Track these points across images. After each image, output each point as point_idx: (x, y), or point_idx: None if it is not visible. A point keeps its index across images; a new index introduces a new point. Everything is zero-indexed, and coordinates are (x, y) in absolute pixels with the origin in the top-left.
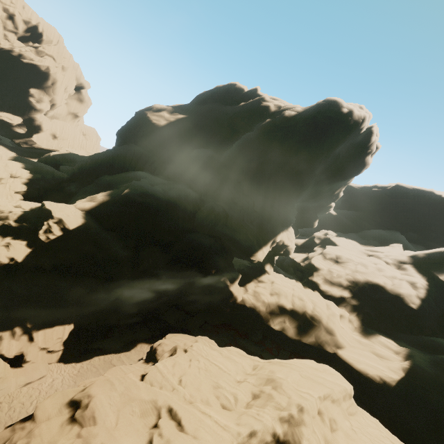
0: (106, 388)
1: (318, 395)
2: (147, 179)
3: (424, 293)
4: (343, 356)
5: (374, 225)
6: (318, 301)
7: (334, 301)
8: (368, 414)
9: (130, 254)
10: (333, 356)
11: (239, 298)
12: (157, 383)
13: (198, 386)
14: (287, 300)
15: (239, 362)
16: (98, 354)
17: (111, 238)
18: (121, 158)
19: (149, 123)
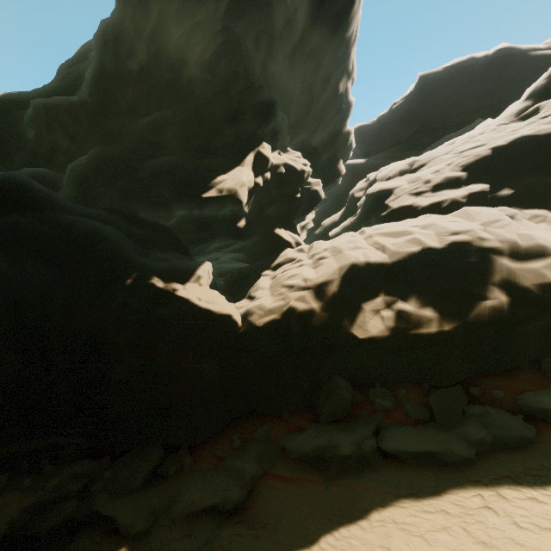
0: None
1: None
2: None
3: None
4: None
5: (425, 149)
6: (435, 220)
7: None
8: None
9: None
10: None
11: (232, 321)
12: None
13: None
14: (361, 254)
15: None
16: None
17: None
18: None
19: None
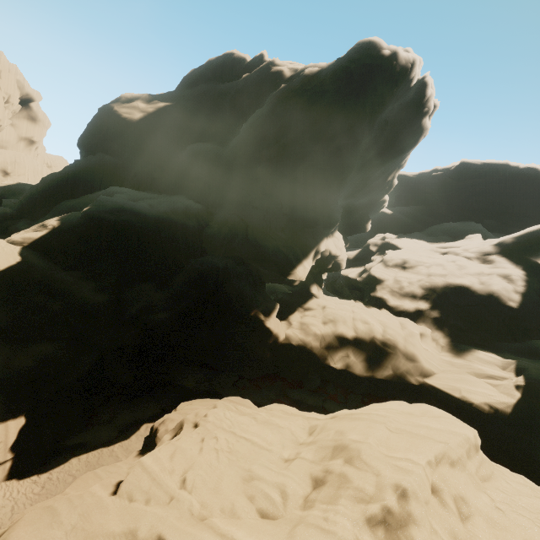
0: (41, 526)
1: (425, 459)
2: (125, 194)
3: (524, 286)
4: (434, 386)
5: (440, 219)
6: (389, 321)
7: (409, 317)
8: (507, 470)
9: (106, 298)
10: (420, 389)
11: (281, 336)
12: (140, 494)
13: (216, 483)
14: (347, 327)
15: (285, 427)
16: (78, 454)
17: (72, 279)
18: (87, 174)
19: (118, 120)
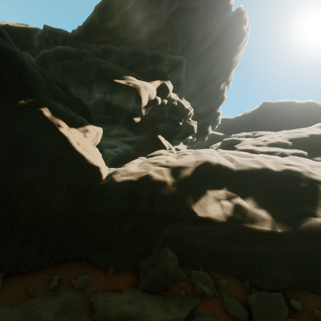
0: None
1: None
2: None
3: None
4: None
5: None
6: (272, 156)
7: None
8: None
9: None
10: None
11: (98, 172)
12: None
13: None
14: (214, 158)
15: None
16: None
17: None
18: None
19: None
